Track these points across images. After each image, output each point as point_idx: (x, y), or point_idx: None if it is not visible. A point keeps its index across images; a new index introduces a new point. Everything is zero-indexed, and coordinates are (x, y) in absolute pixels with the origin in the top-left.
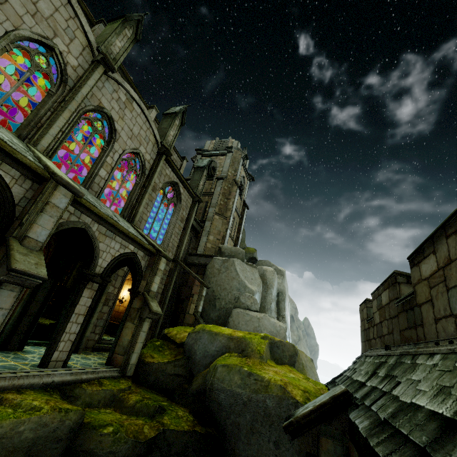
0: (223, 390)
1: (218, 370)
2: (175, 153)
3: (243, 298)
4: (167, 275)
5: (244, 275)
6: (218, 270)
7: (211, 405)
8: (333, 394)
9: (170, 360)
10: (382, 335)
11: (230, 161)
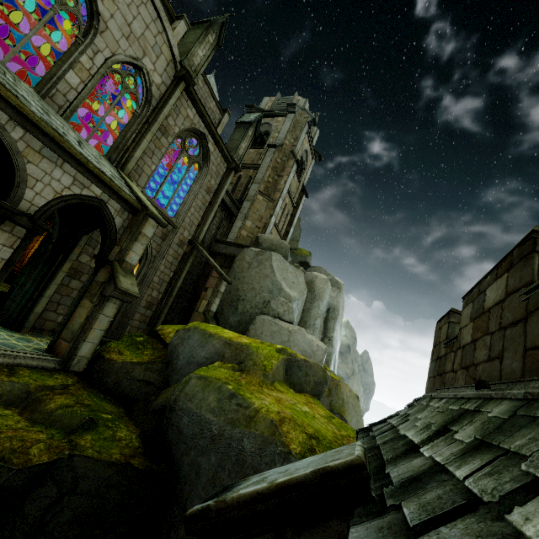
0: (188, 413)
1: (191, 383)
2: (212, 100)
3: (274, 303)
4: (179, 261)
5: (283, 276)
6: (249, 264)
7: (169, 431)
8: (325, 465)
9: (140, 361)
10: (472, 363)
11: (291, 124)
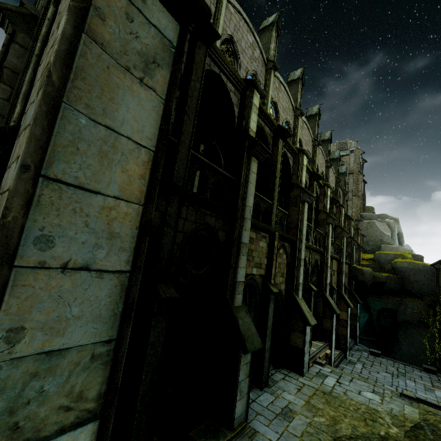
0: (401, 267)
1: (397, 263)
2: None
3: (384, 239)
4: None
5: (380, 228)
6: (366, 228)
7: (397, 271)
8: None
9: (371, 263)
10: None
11: (354, 159)
